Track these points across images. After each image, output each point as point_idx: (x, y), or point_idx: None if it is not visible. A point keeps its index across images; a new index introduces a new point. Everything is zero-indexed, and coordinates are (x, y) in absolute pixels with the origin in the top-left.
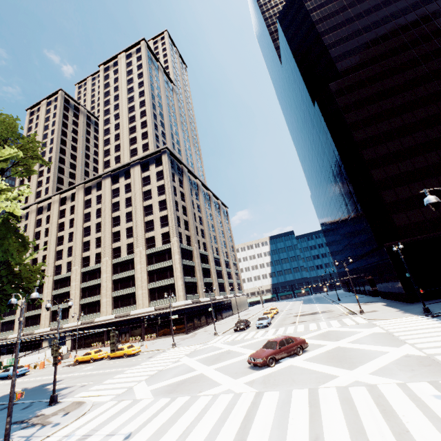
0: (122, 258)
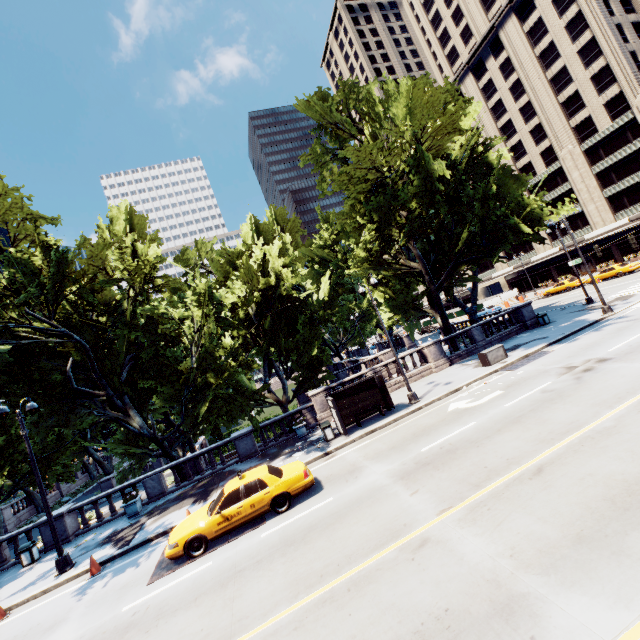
0: (540, 176)
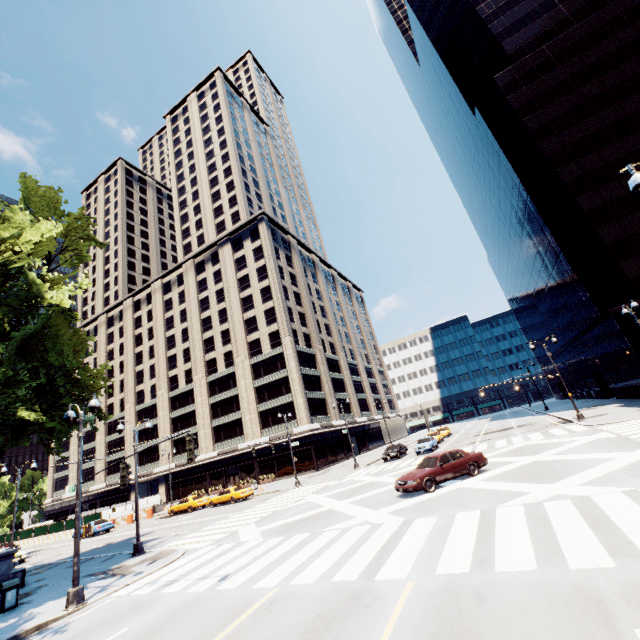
0: (220, 373)
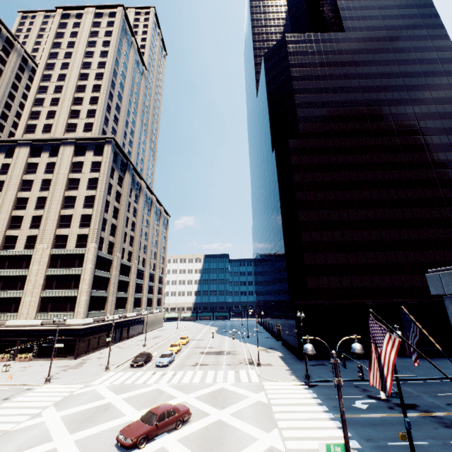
0: (16, 252)
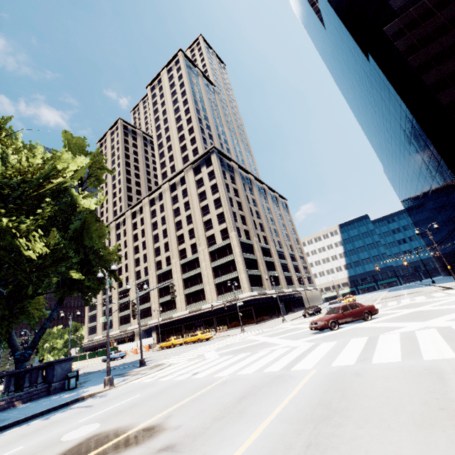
0: (188, 258)
